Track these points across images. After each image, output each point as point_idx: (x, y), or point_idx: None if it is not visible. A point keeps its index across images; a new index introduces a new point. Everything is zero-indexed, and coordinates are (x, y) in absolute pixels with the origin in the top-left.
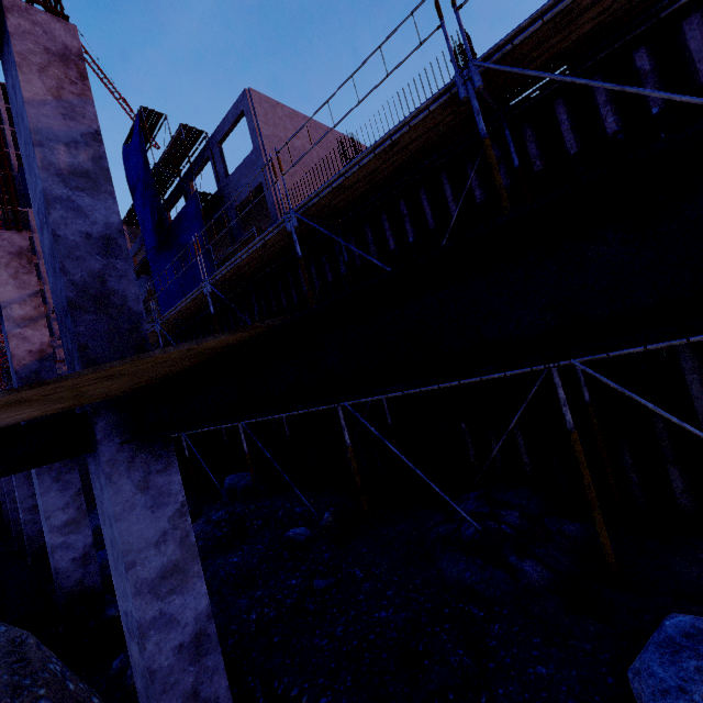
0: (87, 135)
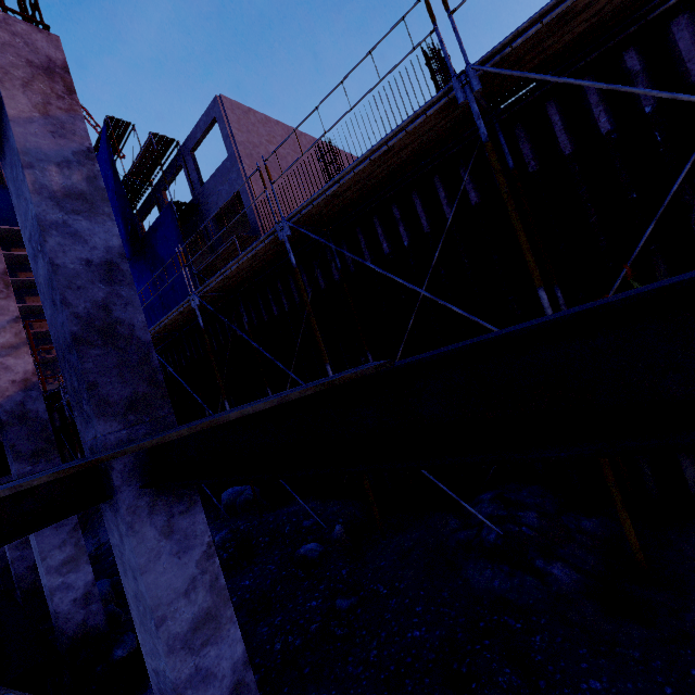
0: (79, 153)
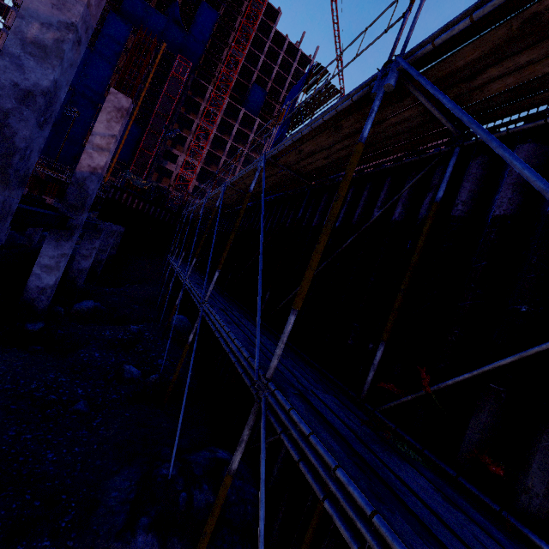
0: (63, 23)
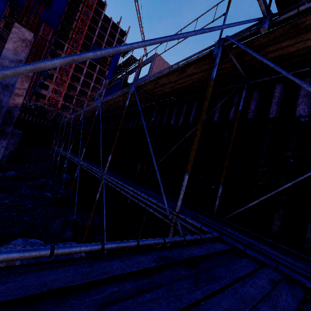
0: (18, 60)
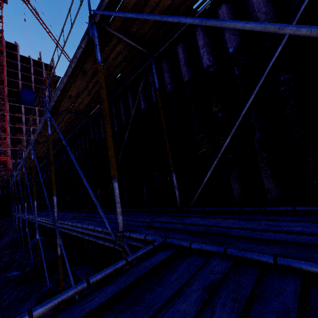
0: None
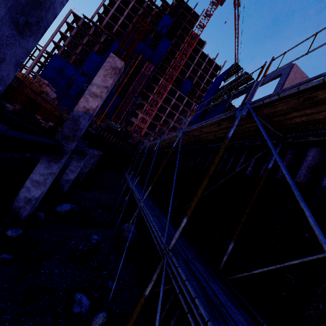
0: None
